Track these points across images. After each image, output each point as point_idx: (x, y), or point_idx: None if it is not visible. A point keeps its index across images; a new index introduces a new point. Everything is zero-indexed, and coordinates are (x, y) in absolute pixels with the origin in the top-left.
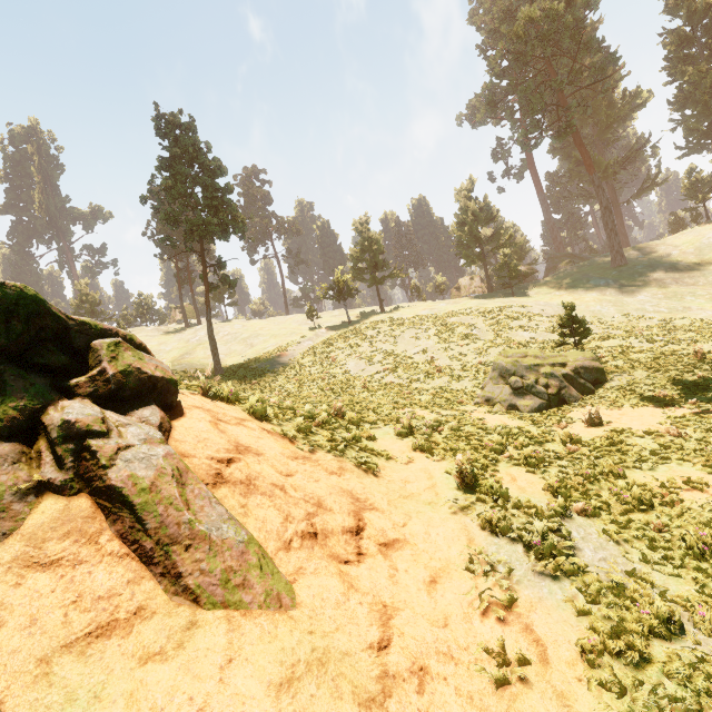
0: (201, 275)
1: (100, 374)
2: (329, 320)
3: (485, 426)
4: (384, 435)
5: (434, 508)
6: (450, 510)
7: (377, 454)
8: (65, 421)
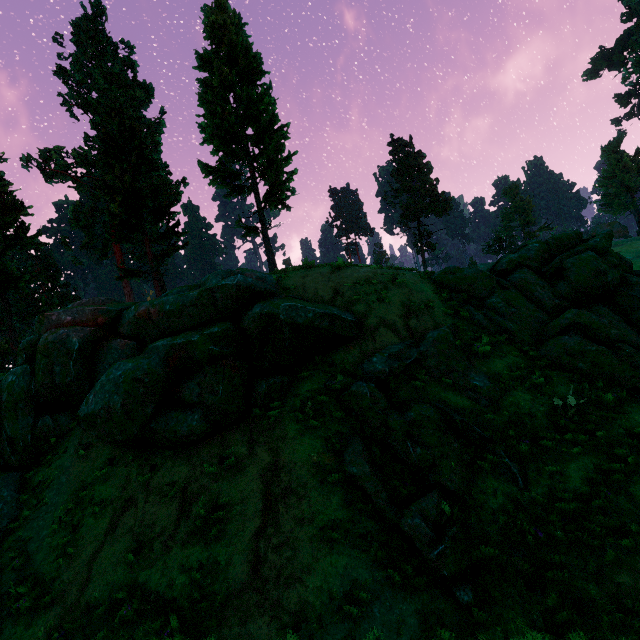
0: (414, 243)
1: (625, 263)
2: None
3: None
4: None
5: None
6: None
7: None
8: None
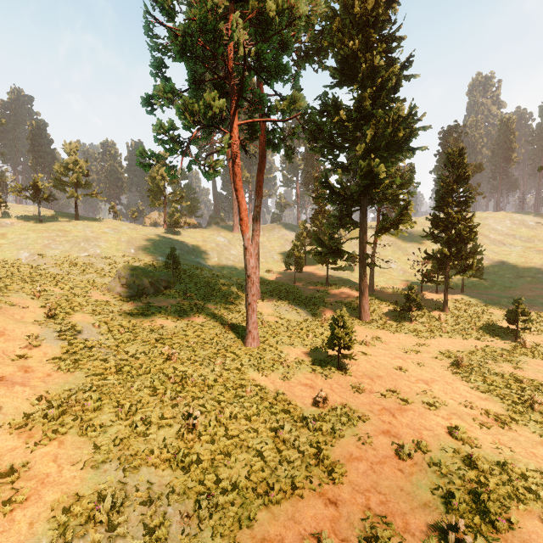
0: None
1: None
2: (21, 214)
3: (90, 299)
4: (19, 296)
5: (25, 323)
6: (33, 324)
7: (5, 303)
8: None
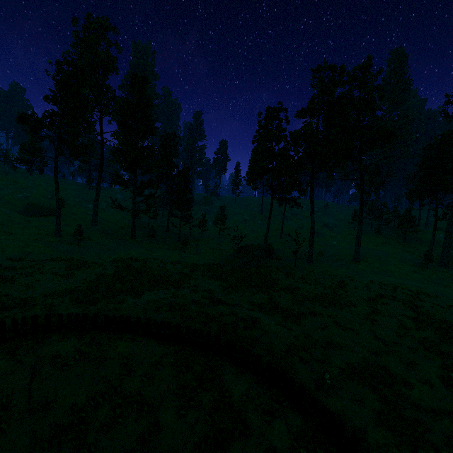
0: None
1: None
2: None
3: (4, 213)
4: None
5: None
6: None
7: None
8: None
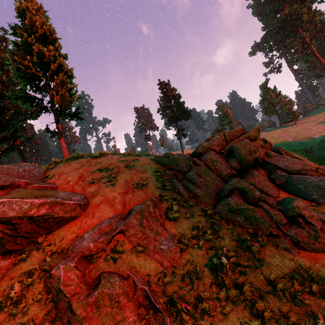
0: (175, 134)
1: (268, 143)
2: None
3: None
4: None
5: None
6: None
7: None
8: (281, 148)
